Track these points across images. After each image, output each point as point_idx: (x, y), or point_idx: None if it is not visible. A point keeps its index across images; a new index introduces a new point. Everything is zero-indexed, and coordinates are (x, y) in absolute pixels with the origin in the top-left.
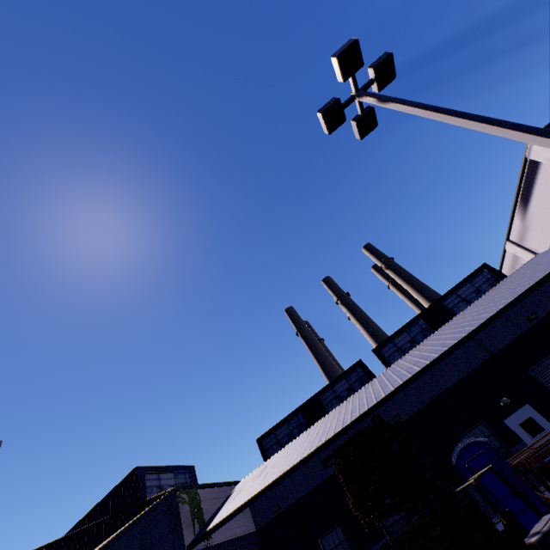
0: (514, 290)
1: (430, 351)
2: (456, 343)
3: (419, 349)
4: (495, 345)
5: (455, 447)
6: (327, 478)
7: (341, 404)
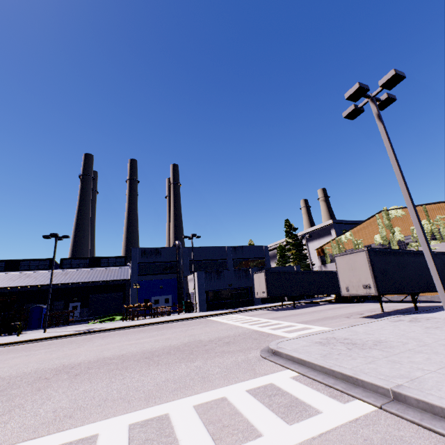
0: (95, 277)
1: (60, 279)
2: (61, 283)
3: (66, 273)
4: (91, 284)
5: (35, 305)
6: None
7: (23, 273)
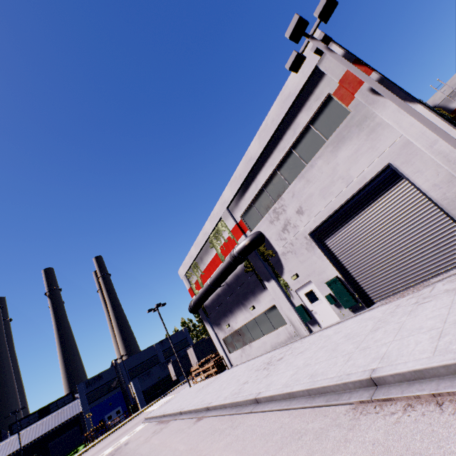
0: (51, 425)
1: (18, 444)
2: (22, 447)
3: (21, 436)
4: (47, 433)
5: None
6: None
7: None
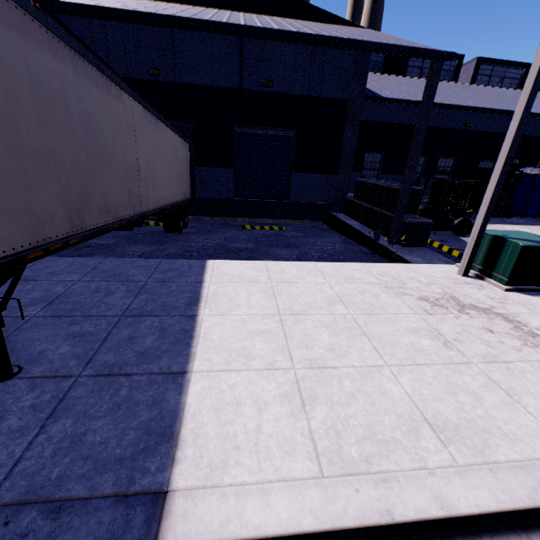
0: None
1: None
2: None
3: None
4: None
5: None
6: (398, 124)
7: (452, 83)
